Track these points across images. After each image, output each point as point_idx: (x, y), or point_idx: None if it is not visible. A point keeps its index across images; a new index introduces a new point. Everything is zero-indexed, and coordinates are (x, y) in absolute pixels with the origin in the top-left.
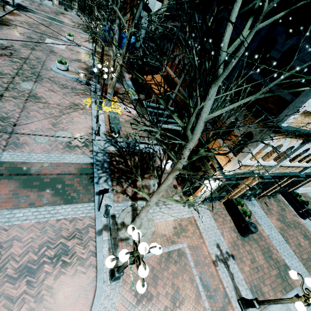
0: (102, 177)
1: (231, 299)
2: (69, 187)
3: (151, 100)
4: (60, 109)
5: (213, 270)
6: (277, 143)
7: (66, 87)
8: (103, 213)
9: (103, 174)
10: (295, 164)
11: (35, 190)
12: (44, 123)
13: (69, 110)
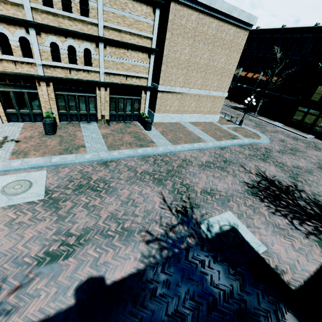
0: None
1: None
2: None
3: None
4: None
5: None
6: None
7: None
8: None
9: None
10: (69, 65)
11: None
12: None
13: None
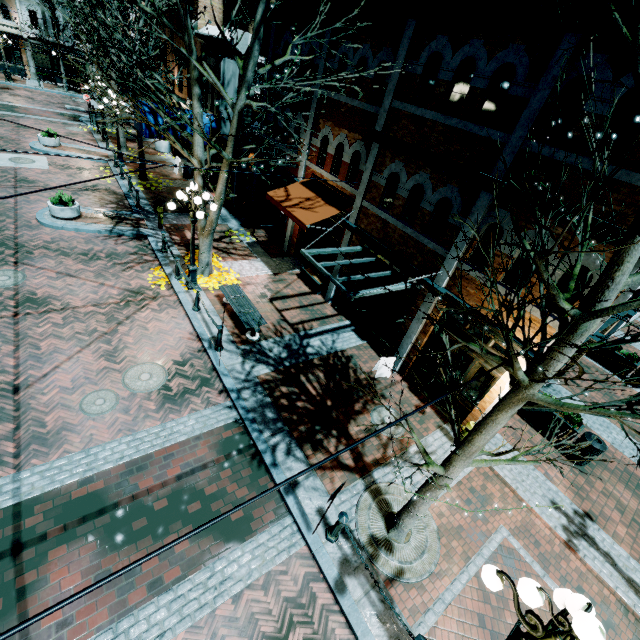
0: (277, 446)
1: (637, 611)
2: (218, 500)
3: (286, 238)
4: (106, 314)
5: (576, 563)
6: None
7: (94, 256)
8: (323, 533)
9: (276, 438)
10: None
11: (145, 544)
12: (86, 361)
13: (126, 309)
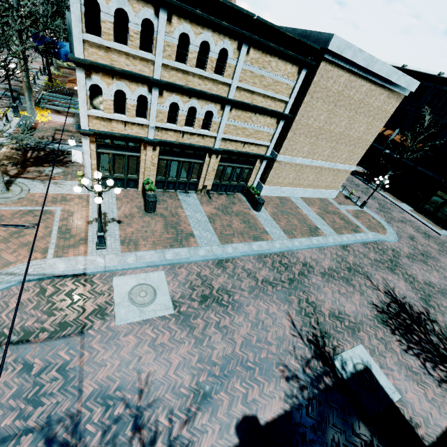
0: None
1: (89, 242)
2: None
3: None
4: None
5: (83, 226)
6: (111, 87)
7: None
8: None
9: None
10: (185, 129)
11: None
12: None
13: None
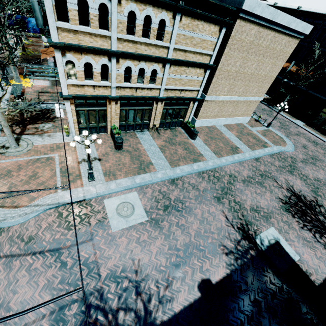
0: None
1: (83, 177)
2: None
3: None
4: None
5: (76, 165)
6: (81, 61)
7: None
8: None
9: None
10: (137, 85)
11: None
12: None
13: None
